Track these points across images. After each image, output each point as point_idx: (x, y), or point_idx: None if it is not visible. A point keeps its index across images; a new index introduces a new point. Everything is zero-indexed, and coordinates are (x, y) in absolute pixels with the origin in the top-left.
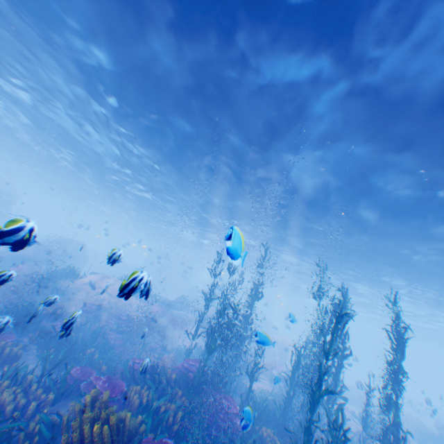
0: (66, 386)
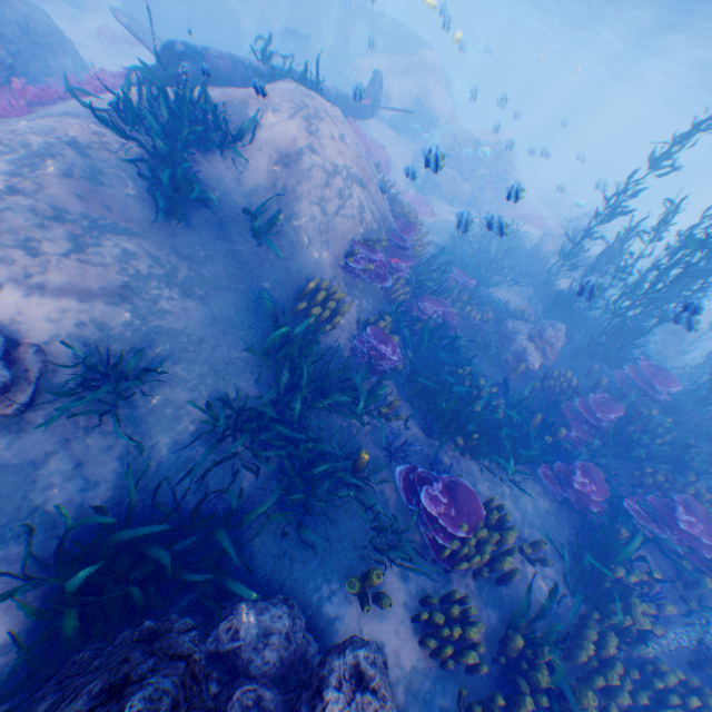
0: (584, 510)
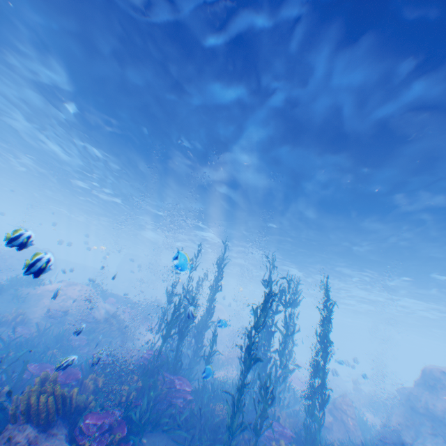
0: (24, 381)
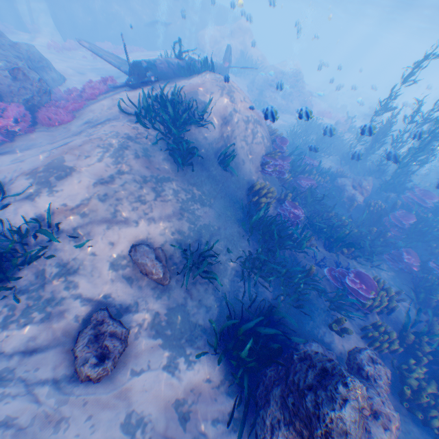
0: (409, 271)
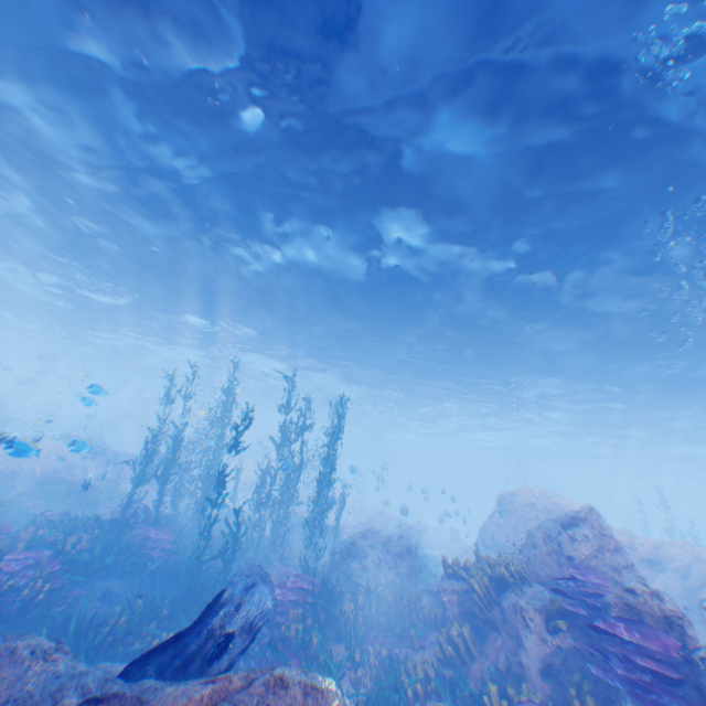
0: None
